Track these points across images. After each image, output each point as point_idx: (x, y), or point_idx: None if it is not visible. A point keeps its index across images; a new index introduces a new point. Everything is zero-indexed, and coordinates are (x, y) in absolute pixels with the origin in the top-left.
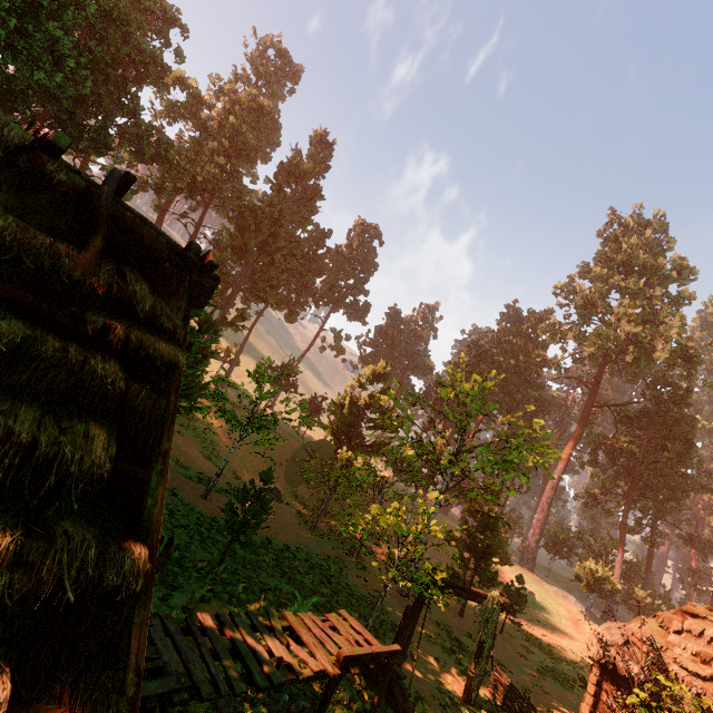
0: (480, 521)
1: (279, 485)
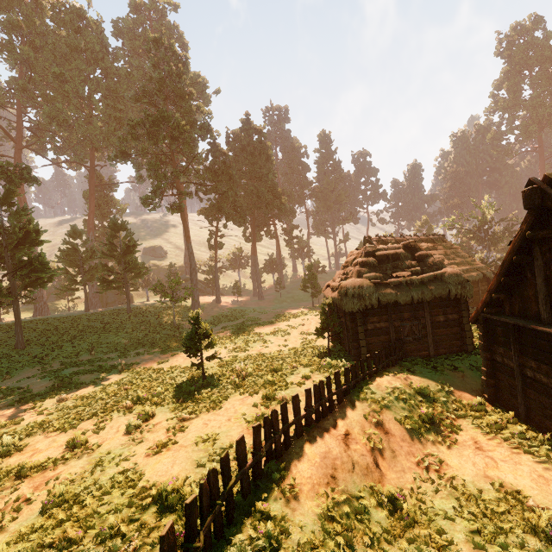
0: (504, 251)
1: None
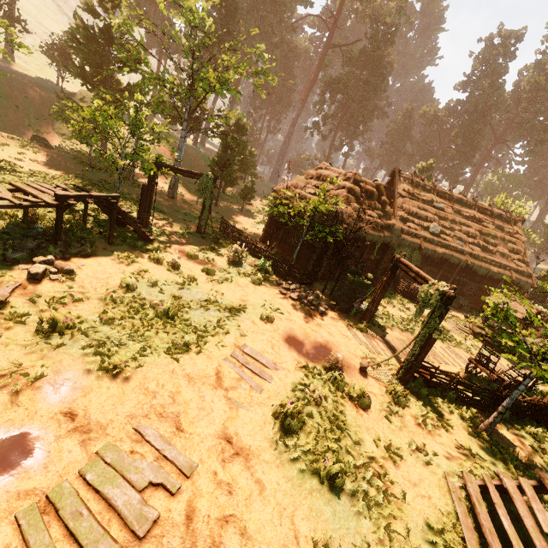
0: (223, 144)
1: (50, 138)
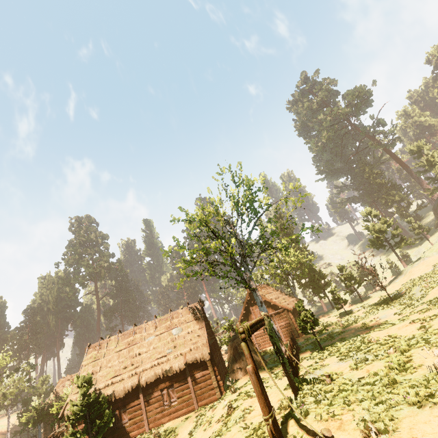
0: (23, 403)
1: None
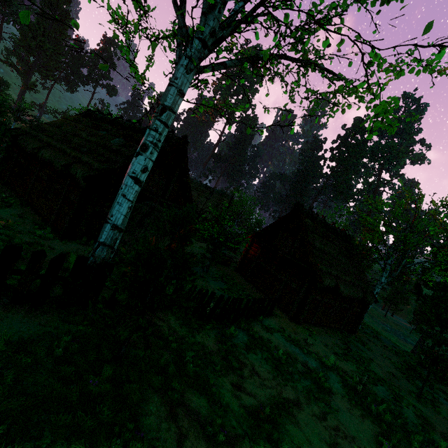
0: None
1: None
